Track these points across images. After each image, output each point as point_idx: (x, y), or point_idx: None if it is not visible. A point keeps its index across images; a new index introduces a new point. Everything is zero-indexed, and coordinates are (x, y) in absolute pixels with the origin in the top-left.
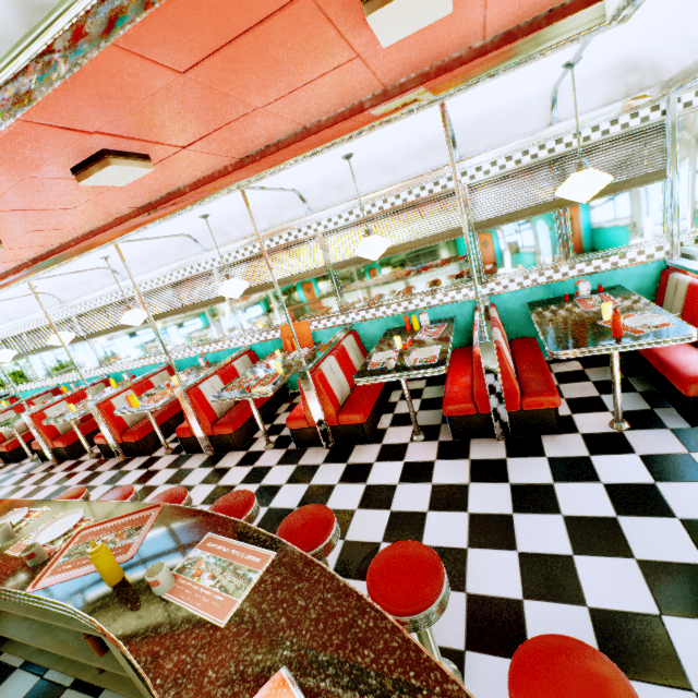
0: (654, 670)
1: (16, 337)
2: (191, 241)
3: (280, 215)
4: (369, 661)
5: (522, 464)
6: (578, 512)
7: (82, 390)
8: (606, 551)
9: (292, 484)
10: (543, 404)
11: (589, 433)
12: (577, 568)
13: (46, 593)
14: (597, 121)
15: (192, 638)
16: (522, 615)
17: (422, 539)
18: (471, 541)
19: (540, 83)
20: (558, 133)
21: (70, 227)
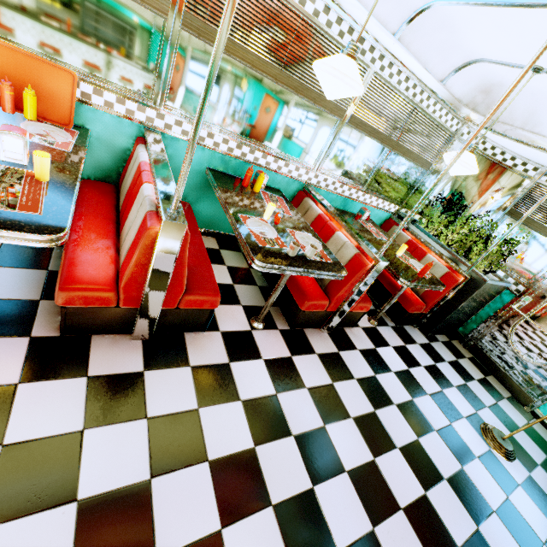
0: (482, 507)
1: None
2: None
3: None
4: None
5: (351, 357)
6: (399, 399)
7: None
8: (425, 429)
9: (108, 426)
10: (364, 309)
11: (364, 327)
12: (426, 449)
13: None
14: (450, 107)
15: None
16: (434, 508)
17: (342, 464)
18: (372, 450)
19: (500, 53)
20: (439, 94)
21: None
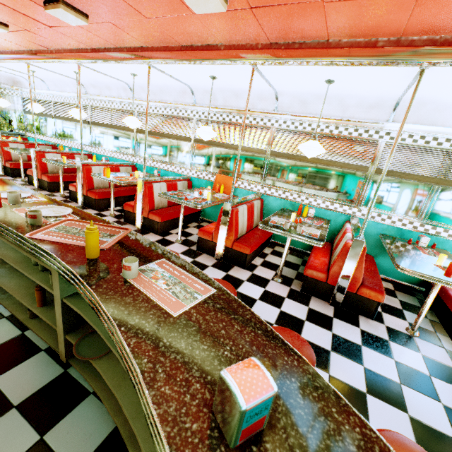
0: None
1: (47, 102)
2: (190, 93)
3: (256, 103)
4: (296, 386)
5: (343, 325)
6: (375, 369)
7: (73, 154)
8: (390, 401)
9: None
10: (372, 296)
11: (391, 327)
12: (367, 402)
13: (39, 243)
14: None
15: (150, 313)
16: None
17: None
18: None
19: None
20: None
21: (133, 35)
